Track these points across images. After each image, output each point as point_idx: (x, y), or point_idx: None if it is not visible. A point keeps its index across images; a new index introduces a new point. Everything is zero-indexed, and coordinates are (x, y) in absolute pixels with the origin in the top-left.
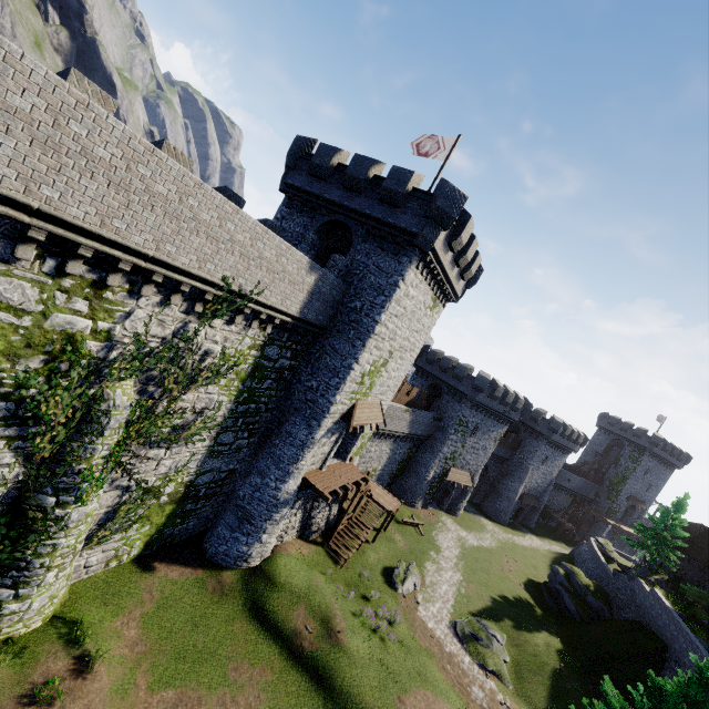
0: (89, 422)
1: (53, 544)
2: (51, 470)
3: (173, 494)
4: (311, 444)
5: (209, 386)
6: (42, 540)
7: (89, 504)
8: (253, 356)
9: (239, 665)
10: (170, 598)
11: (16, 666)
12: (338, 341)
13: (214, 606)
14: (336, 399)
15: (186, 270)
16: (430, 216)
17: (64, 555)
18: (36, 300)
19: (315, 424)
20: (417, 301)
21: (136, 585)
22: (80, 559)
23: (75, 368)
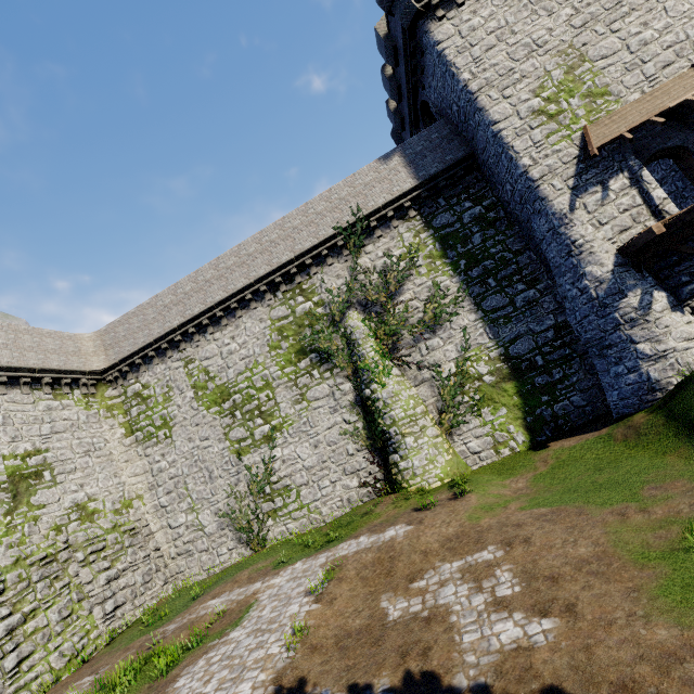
0: (351, 344)
1: (384, 414)
2: (359, 377)
3: (495, 373)
4: (562, 220)
5: (414, 281)
6: (379, 415)
7: (389, 386)
8: (427, 238)
9: (667, 484)
10: (566, 459)
11: (419, 499)
12: (478, 143)
13: (631, 451)
14: (522, 166)
15: (313, 246)
16: (387, 11)
17: (407, 425)
18: (287, 310)
19: (538, 205)
20: (510, 3)
21: (529, 459)
22: (458, 446)
23: (319, 323)
